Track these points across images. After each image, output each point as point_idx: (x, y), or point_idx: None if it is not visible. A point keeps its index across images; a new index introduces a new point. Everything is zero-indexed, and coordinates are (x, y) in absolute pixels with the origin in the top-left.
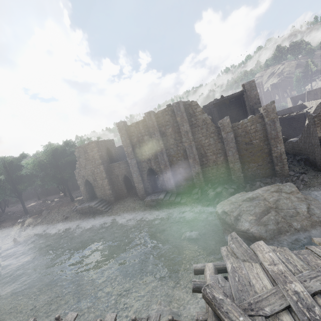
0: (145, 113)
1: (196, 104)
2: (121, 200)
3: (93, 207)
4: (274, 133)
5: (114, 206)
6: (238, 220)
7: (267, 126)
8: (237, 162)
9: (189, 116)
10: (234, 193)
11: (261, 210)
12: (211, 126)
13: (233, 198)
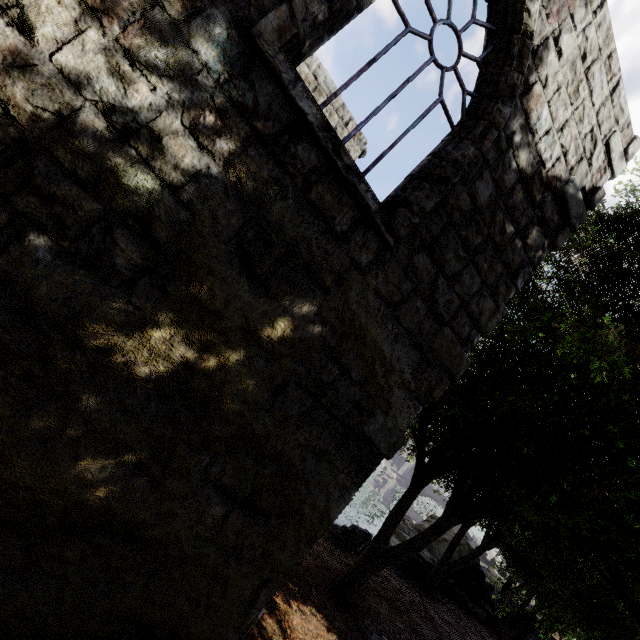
0: None
1: None
2: None
3: None
4: None
5: None
6: None
7: None
8: None
9: None
10: None
11: None
12: None
13: None
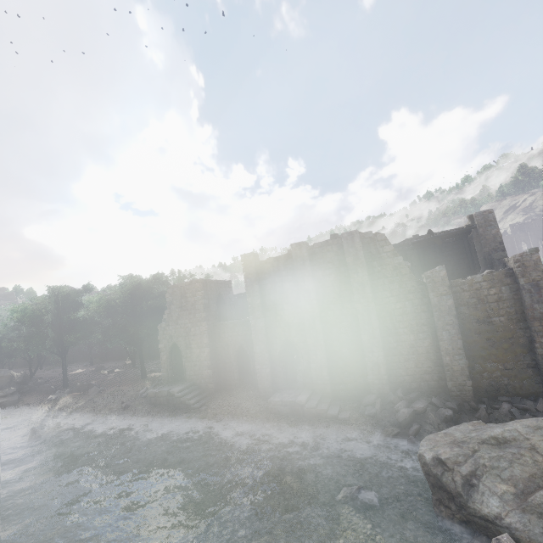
0: (293, 244)
1: (383, 239)
2: (225, 392)
3: (175, 397)
4: (540, 308)
5: (212, 401)
6: (474, 487)
7: (523, 293)
8: (460, 354)
9: (369, 257)
10: (452, 420)
11: (526, 473)
12: (410, 279)
13: (458, 432)
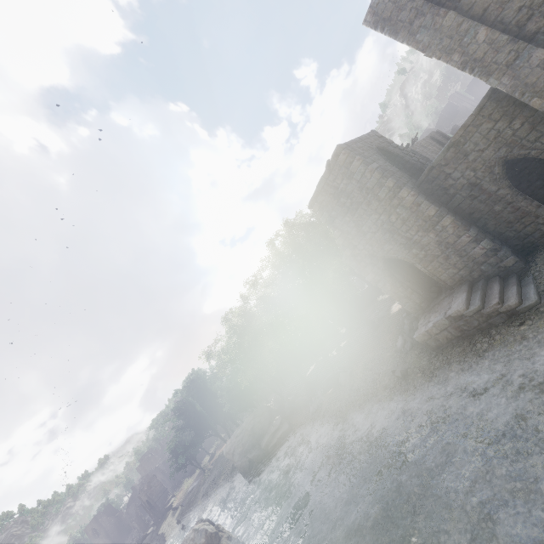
0: None
1: None
2: None
3: (468, 316)
4: None
5: None
6: None
7: None
8: None
9: None
10: None
11: None
12: None
13: None
